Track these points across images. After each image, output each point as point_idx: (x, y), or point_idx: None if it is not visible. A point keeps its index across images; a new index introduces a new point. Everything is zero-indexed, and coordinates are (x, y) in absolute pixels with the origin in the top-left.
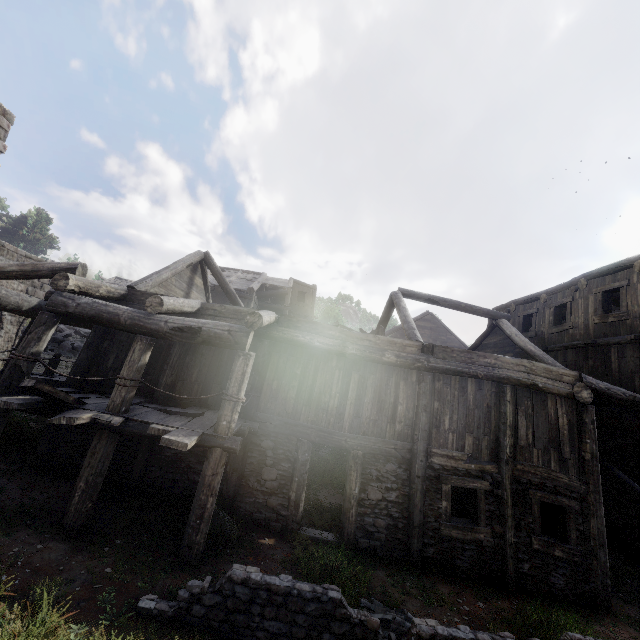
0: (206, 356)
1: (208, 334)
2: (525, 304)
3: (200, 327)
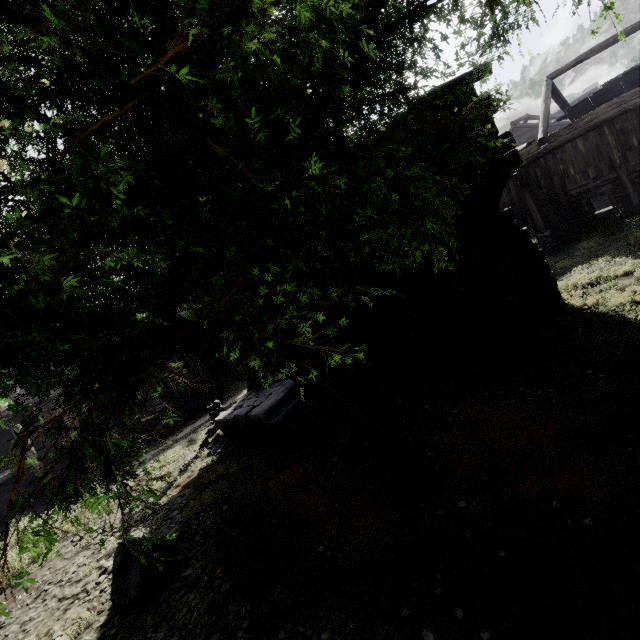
0: None
1: None
2: None
3: None
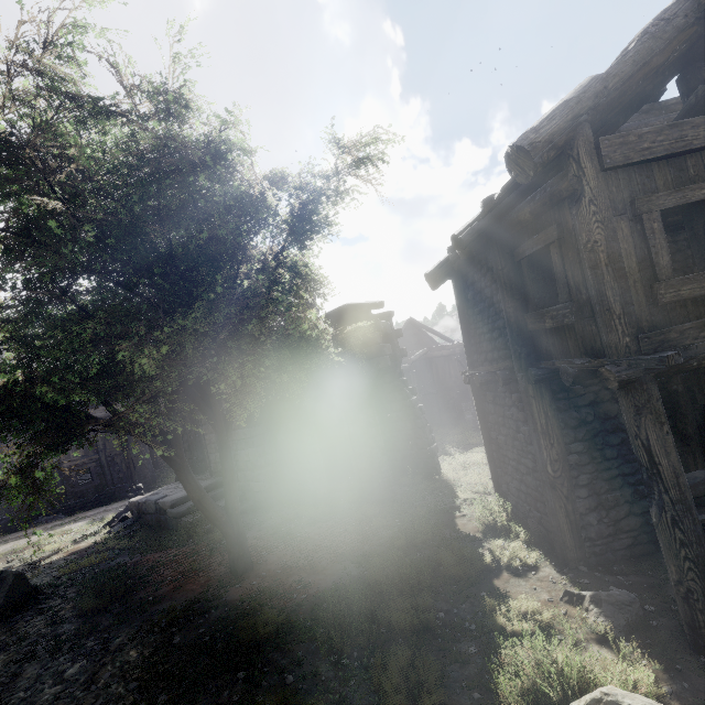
0: None
1: None
2: None
3: None
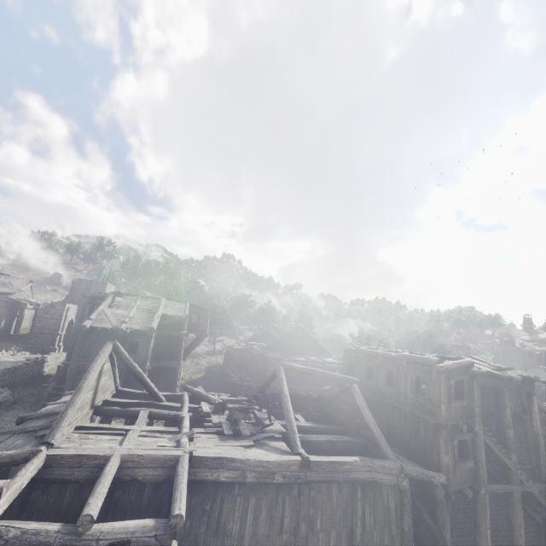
0: (126, 509)
1: (137, 544)
2: (368, 356)
3: (130, 539)
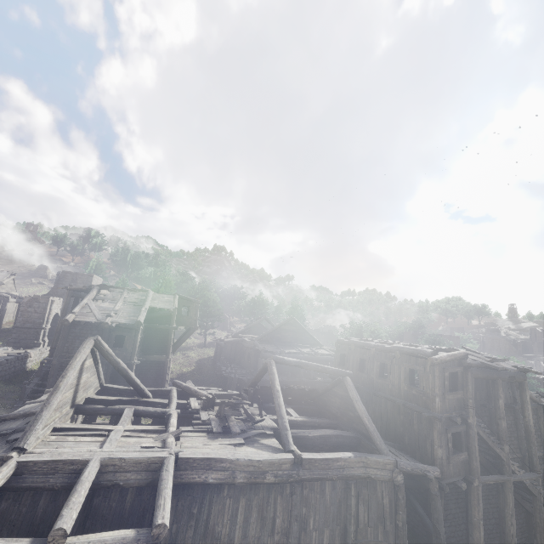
0: (107, 516)
1: None
2: (361, 348)
3: None
